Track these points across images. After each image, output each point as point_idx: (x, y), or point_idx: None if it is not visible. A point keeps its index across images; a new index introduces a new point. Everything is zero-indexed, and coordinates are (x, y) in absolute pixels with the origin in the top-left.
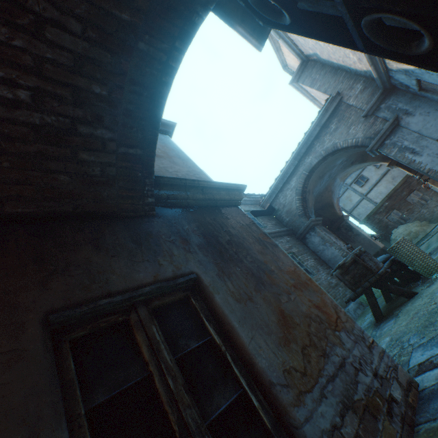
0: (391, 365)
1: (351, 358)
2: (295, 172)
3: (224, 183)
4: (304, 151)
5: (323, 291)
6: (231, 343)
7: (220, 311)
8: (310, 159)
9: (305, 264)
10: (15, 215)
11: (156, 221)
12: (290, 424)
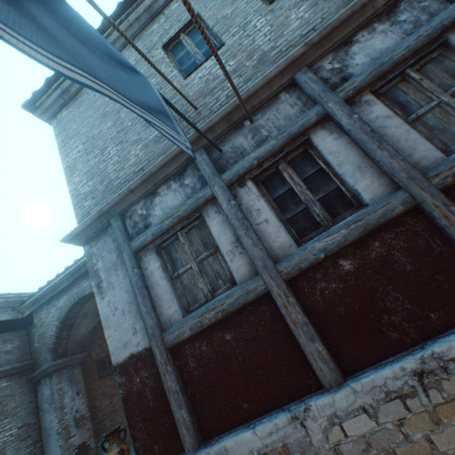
0: None
1: None
2: (69, 290)
3: None
4: (84, 271)
5: None
6: None
7: None
8: (87, 284)
9: None
10: None
11: None
12: None
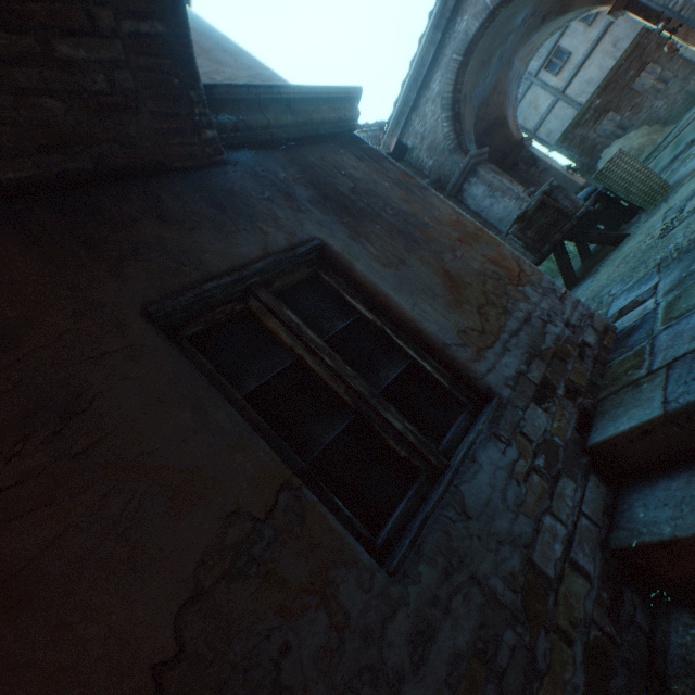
0: (586, 314)
1: (538, 312)
2: (439, 61)
3: (322, 87)
4: (452, 5)
5: (500, 243)
6: (388, 317)
7: (365, 281)
8: (465, 22)
9: None
10: (9, 186)
11: (232, 172)
12: (471, 379)
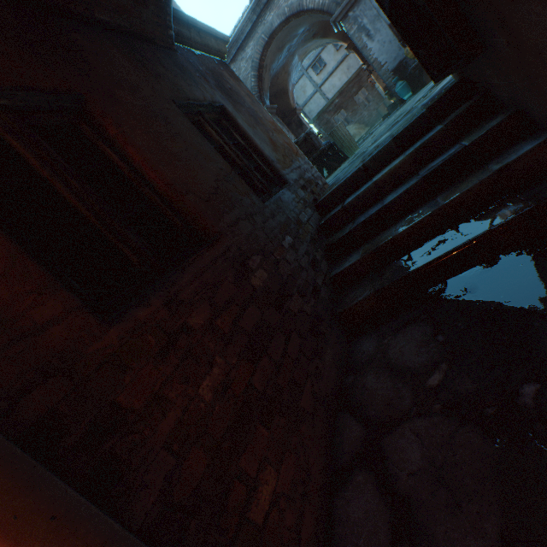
0: (319, 176)
1: (303, 167)
2: (253, 35)
3: (214, 29)
4: (265, 2)
5: (290, 139)
6: (250, 146)
7: (242, 128)
8: (272, 17)
9: None
10: (102, 23)
11: (180, 57)
12: (281, 175)
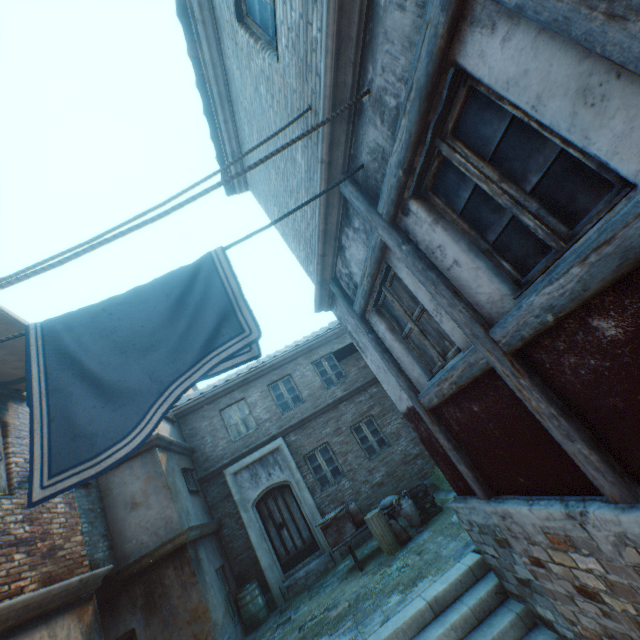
0: None
1: None
2: None
3: (167, 540)
4: None
5: (209, 620)
6: None
7: None
8: None
9: (382, 431)
10: None
11: (123, 594)
12: None
